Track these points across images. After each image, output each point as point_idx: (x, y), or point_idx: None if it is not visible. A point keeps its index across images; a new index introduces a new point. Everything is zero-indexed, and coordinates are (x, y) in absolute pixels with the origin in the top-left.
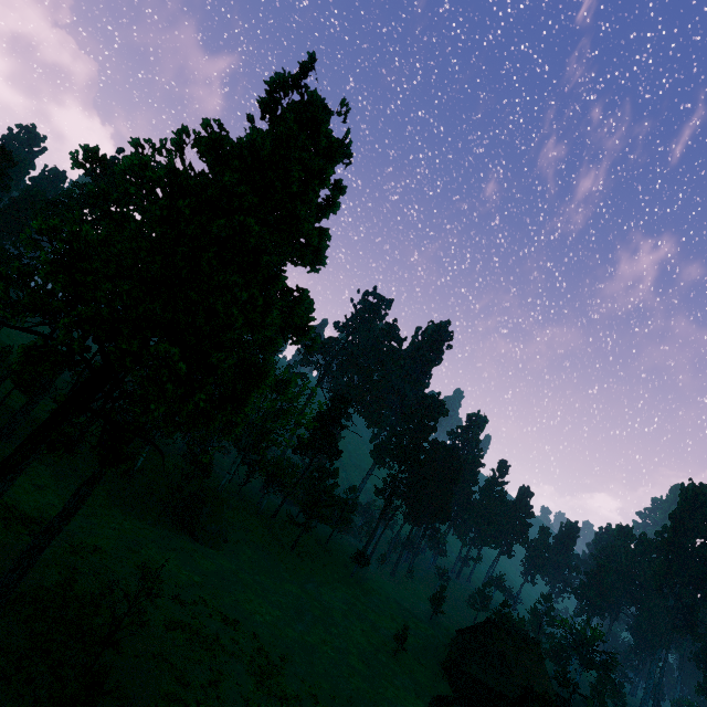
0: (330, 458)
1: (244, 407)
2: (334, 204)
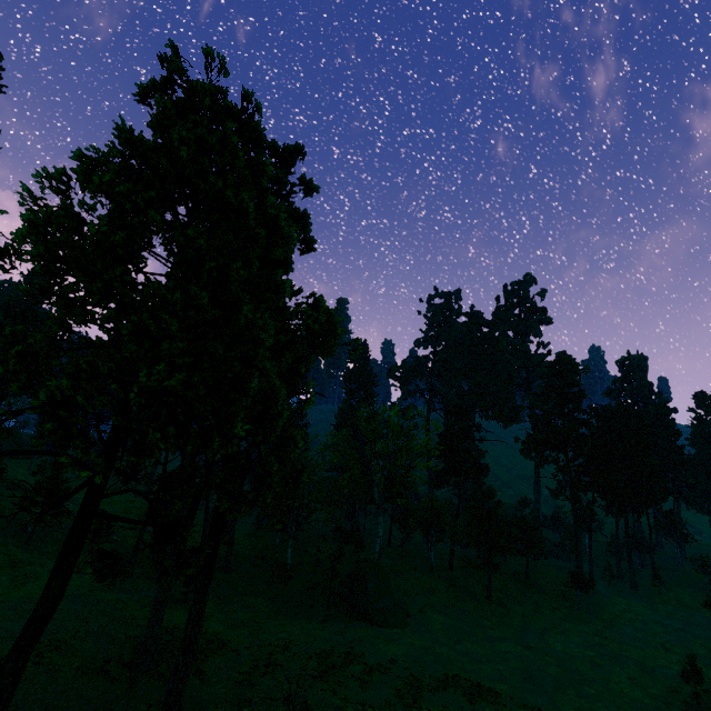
0: (477, 478)
1: (233, 429)
2: (263, 166)
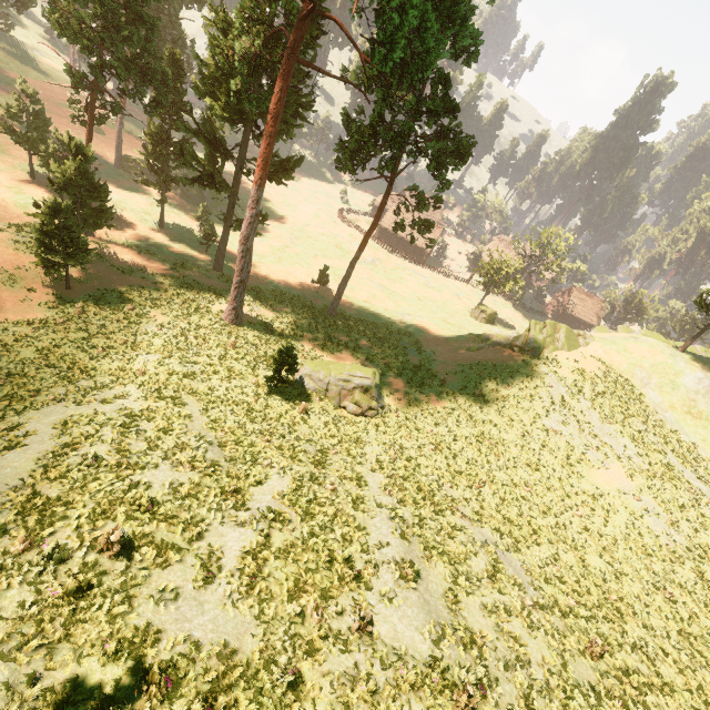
0: None
1: None
2: None
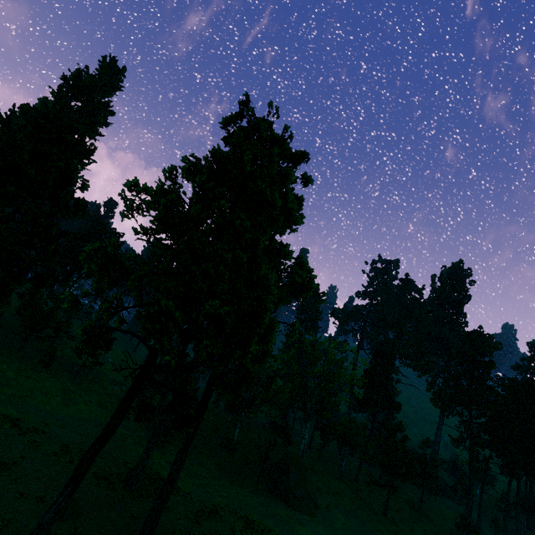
0: (390, 412)
1: (249, 347)
2: (289, 175)
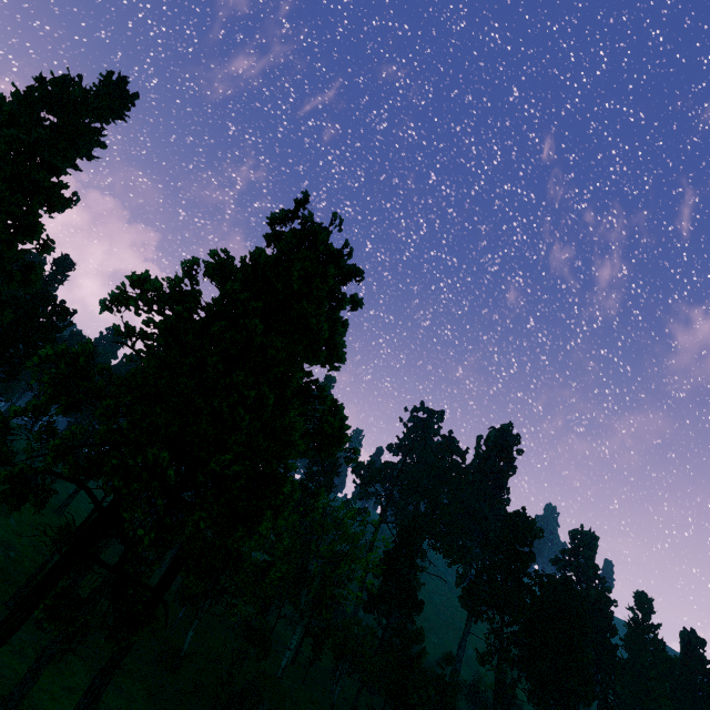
0: (410, 614)
1: (258, 525)
2: (342, 301)
